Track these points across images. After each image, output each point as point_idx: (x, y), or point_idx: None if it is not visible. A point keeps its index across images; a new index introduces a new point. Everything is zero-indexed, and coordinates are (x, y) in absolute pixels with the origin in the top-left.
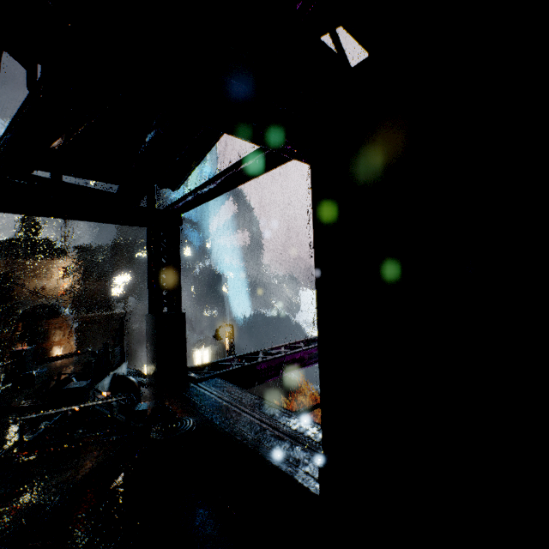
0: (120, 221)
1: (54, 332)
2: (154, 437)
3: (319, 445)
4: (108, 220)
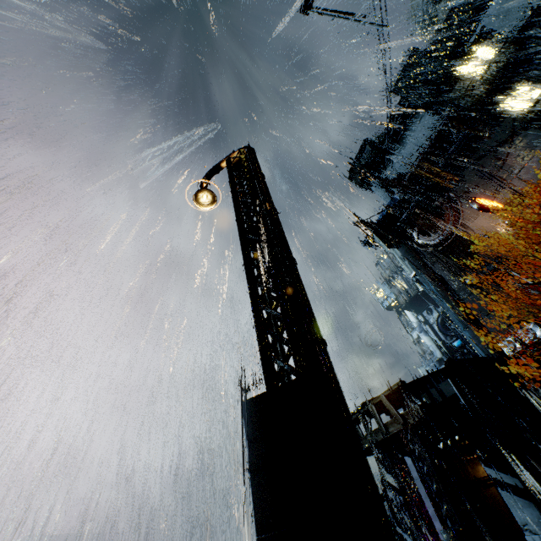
0: None
1: None
2: None
3: None
4: None
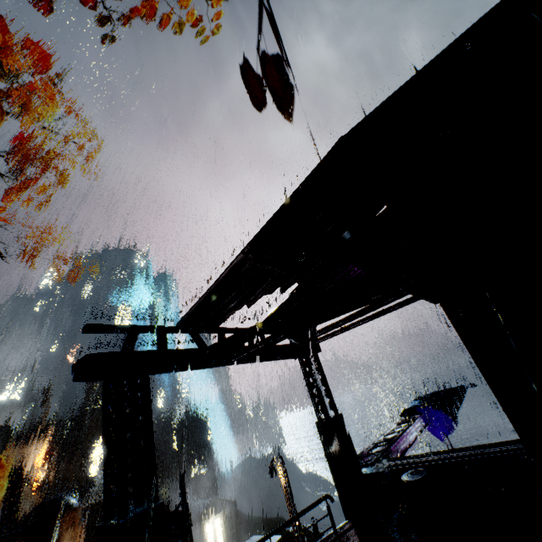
0: (296, 356)
1: (66, 535)
2: (415, 479)
3: (504, 446)
4: (293, 356)
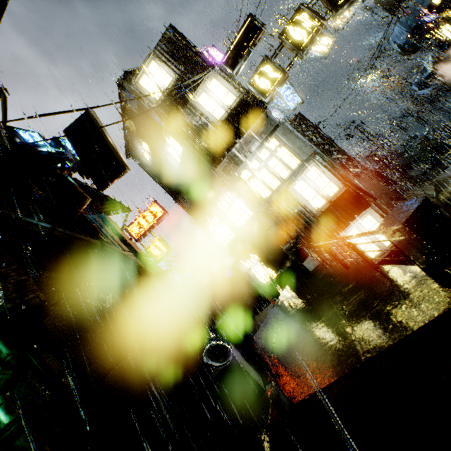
0: None
1: None
2: None
3: None
4: None
